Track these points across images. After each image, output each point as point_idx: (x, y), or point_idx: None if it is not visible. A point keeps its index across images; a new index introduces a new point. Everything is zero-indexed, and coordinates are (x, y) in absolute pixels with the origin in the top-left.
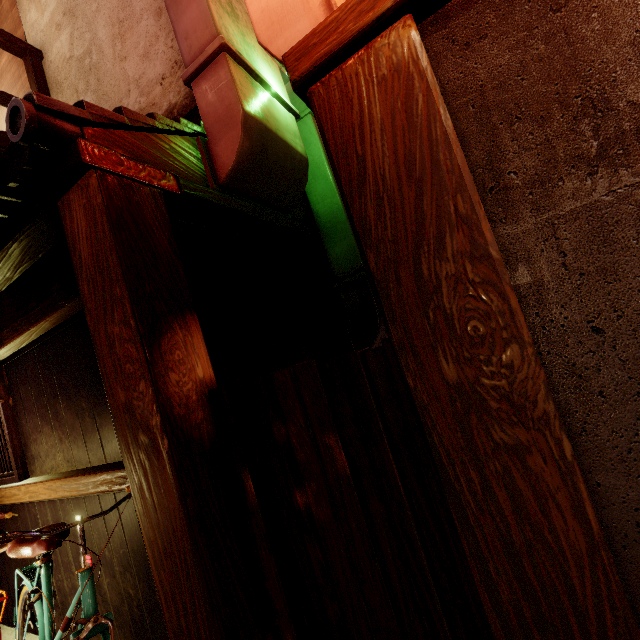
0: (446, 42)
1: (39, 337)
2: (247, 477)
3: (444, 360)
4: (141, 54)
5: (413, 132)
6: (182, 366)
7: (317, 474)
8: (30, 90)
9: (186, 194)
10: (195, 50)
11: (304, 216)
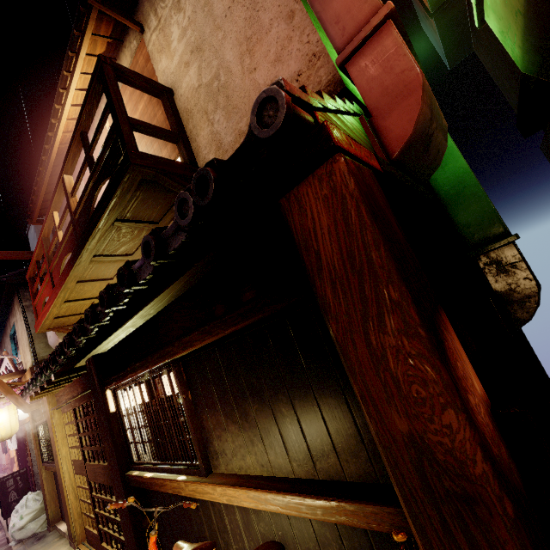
0: None
1: (222, 337)
2: None
3: None
4: (272, 60)
5: None
6: (467, 382)
7: None
8: (164, 123)
9: (386, 172)
10: (350, 30)
11: (423, 186)
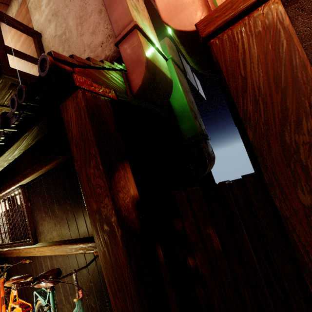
0: (297, 11)
1: (44, 173)
2: (159, 248)
3: (301, 192)
4: (91, 32)
5: (279, 62)
6: (124, 189)
7: (201, 249)
8: (35, 52)
9: (120, 100)
10: (120, 28)
11: (168, 109)
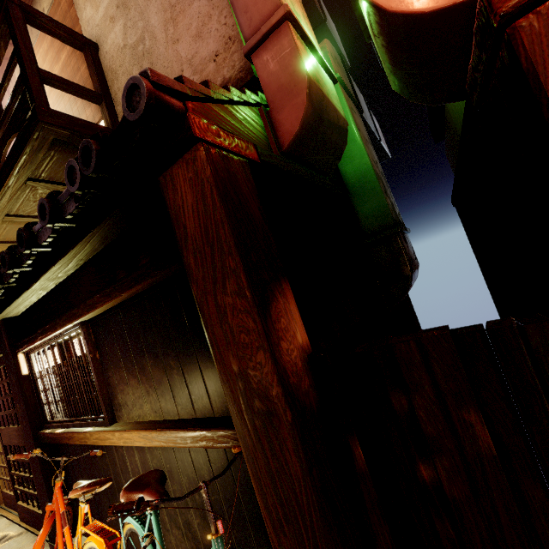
0: None
1: (125, 301)
2: (356, 444)
3: None
4: (193, 34)
5: None
6: (287, 334)
7: (451, 450)
8: (88, 80)
9: (264, 162)
10: (256, 22)
11: (334, 177)
